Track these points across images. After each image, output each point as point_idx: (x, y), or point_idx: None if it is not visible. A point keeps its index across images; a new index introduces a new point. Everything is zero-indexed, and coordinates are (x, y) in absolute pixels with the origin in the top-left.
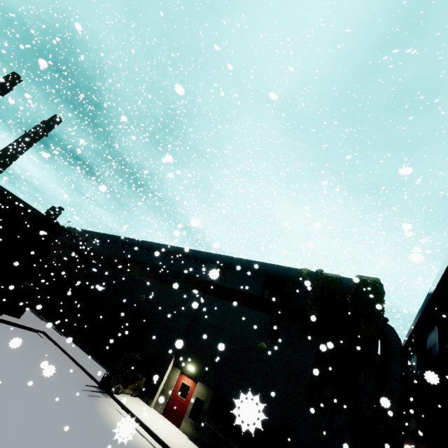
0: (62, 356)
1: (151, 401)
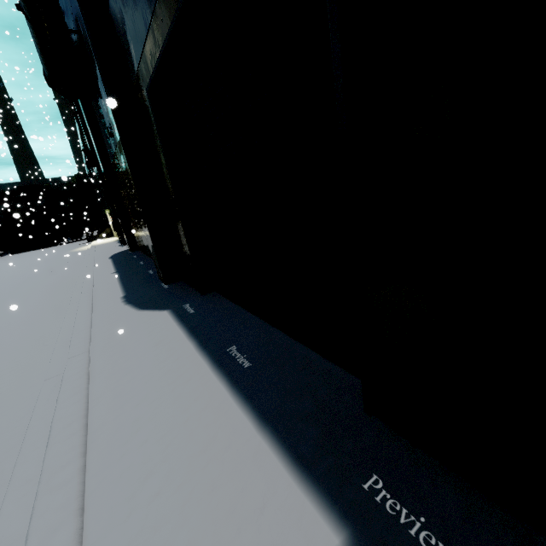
0: None
1: (114, 235)
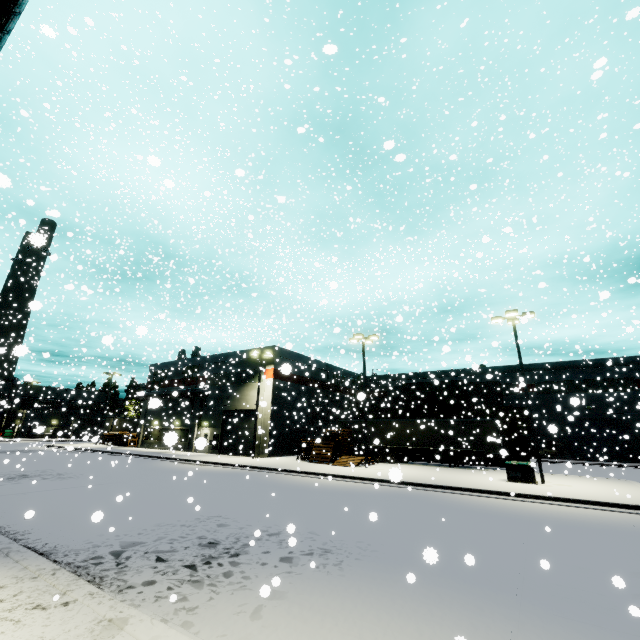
0: (595, 465)
1: None
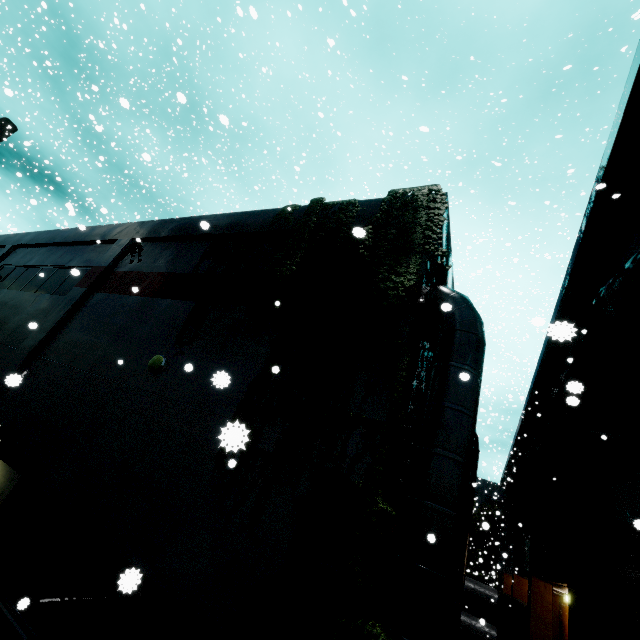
0: None
1: None
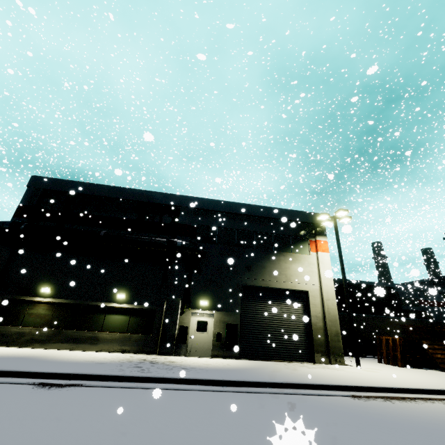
0: None
1: None
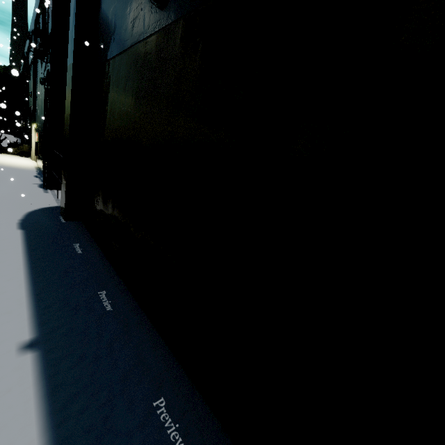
0: None
1: (31, 157)
